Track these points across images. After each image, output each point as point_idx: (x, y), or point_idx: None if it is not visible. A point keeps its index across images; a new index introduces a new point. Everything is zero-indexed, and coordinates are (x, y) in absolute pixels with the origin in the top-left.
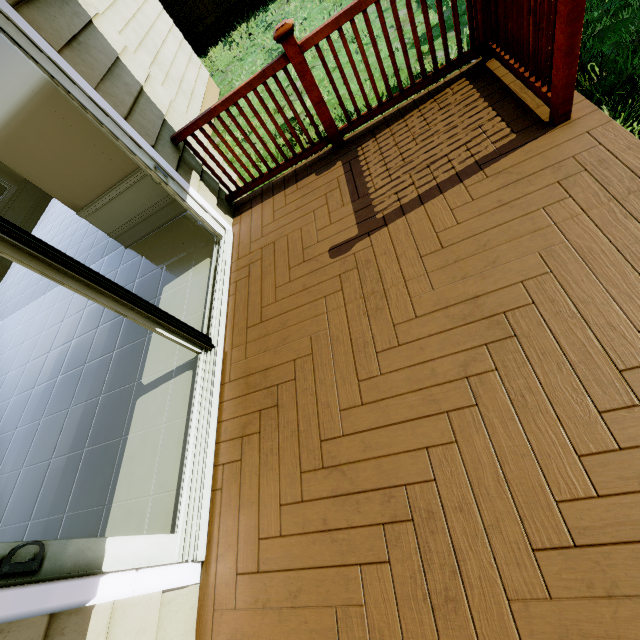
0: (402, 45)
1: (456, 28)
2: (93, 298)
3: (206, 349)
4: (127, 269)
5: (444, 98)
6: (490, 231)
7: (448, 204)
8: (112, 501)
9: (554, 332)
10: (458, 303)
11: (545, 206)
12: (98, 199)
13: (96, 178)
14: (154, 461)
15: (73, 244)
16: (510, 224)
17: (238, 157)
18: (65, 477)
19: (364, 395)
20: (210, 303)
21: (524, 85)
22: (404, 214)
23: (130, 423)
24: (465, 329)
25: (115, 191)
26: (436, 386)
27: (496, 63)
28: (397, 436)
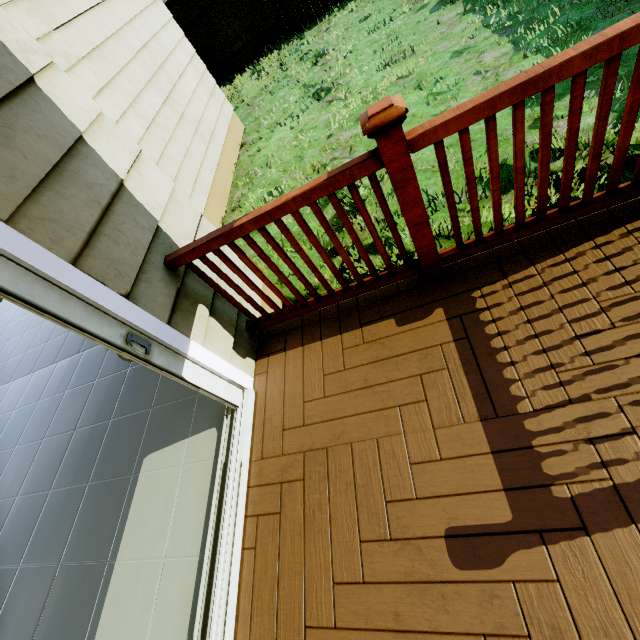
0: (596, 144)
1: None
2: None
3: None
4: (103, 389)
5: None
6: None
7: None
8: None
9: None
10: None
11: None
12: None
13: None
14: None
15: None
16: None
17: (271, 283)
18: None
19: None
20: (210, 561)
21: None
22: (633, 519)
23: None
24: None
25: None
26: None
27: None
28: None
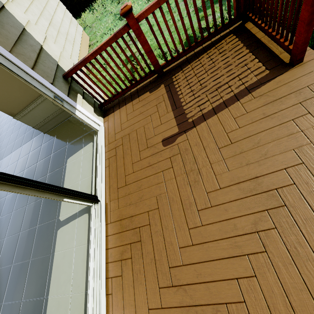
0: (197, 16)
1: (228, 4)
2: (20, 192)
3: (95, 202)
4: (46, 146)
5: (221, 46)
6: (260, 133)
7: (232, 114)
8: (48, 295)
9: (311, 205)
10: (245, 181)
11: (294, 118)
12: (24, 109)
13: (21, 98)
14: (70, 271)
15: (15, 129)
16: (272, 129)
17: (104, 84)
18: (20, 277)
19: (193, 238)
20: (95, 172)
21: (271, 40)
22: (205, 120)
23: (55, 245)
24: (252, 198)
25: (34, 104)
26: (238, 236)
27: (251, 25)
28: (217, 269)
